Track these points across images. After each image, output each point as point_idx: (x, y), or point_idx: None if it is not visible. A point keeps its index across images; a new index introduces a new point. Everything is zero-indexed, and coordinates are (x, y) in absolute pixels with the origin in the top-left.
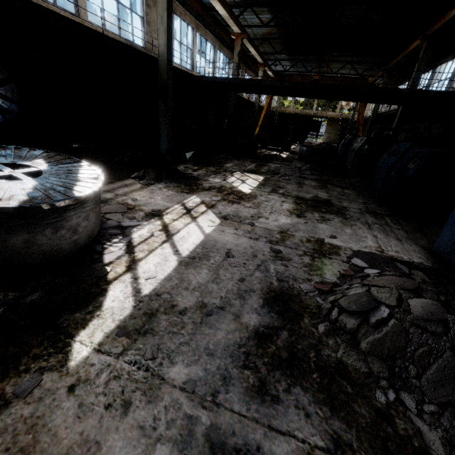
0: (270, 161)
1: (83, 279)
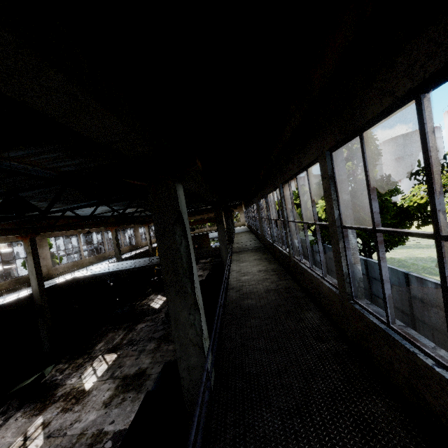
0: (143, 318)
1: None
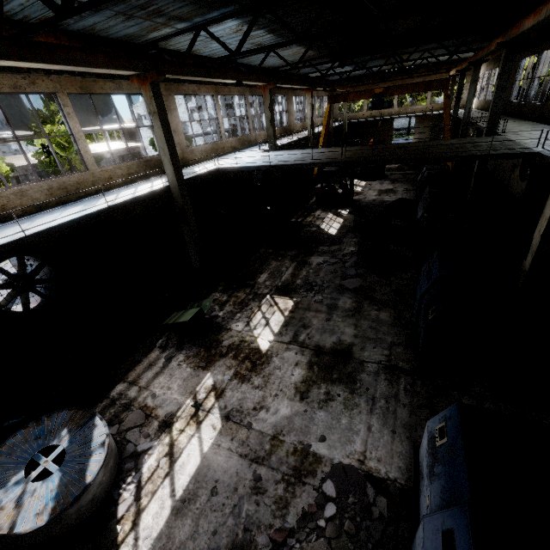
0: (316, 247)
1: (102, 545)
